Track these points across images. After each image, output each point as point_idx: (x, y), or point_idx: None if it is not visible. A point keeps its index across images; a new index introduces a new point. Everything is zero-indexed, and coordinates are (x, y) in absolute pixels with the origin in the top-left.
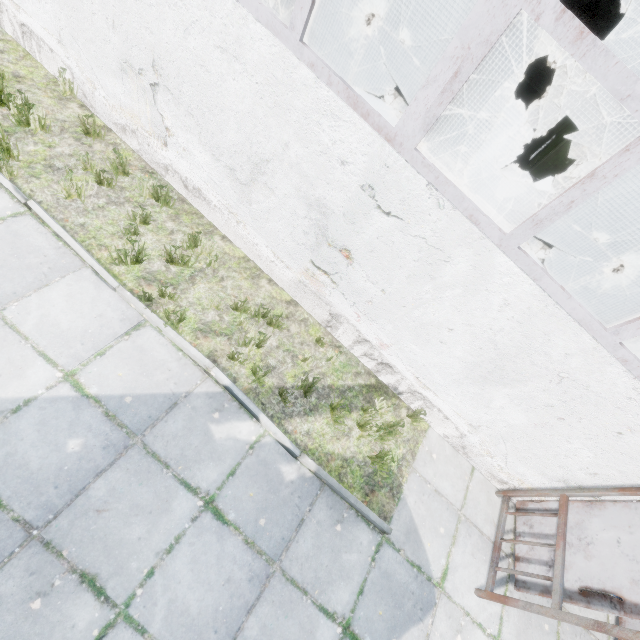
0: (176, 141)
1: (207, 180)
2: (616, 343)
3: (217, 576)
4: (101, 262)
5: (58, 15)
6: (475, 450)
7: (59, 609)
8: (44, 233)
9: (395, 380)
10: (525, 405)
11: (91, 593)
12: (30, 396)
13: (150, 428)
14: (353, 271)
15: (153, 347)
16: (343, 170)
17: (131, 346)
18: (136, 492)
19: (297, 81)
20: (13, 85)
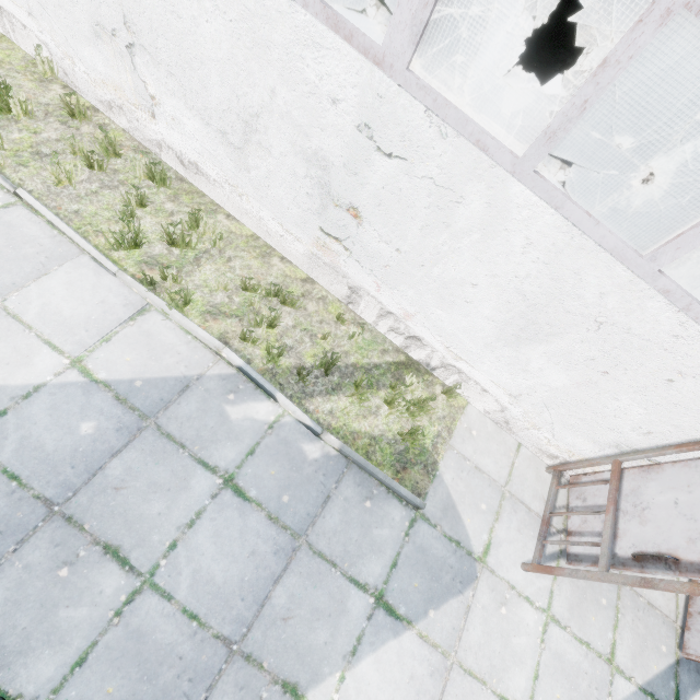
0: (163, 110)
1: (201, 151)
2: (655, 271)
3: (241, 549)
4: (99, 249)
5: None
6: (519, 424)
7: (86, 577)
8: (38, 222)
9: (426, 354)
10: (564, 362)
11: (116, 563)
12: (39, 383)
13: (163, 410)
14: (364, 232)
15: (160, 331)
16: (335, 111)
17: (137, 331)
18: (153, 471)
19: (271, 9)
20: None
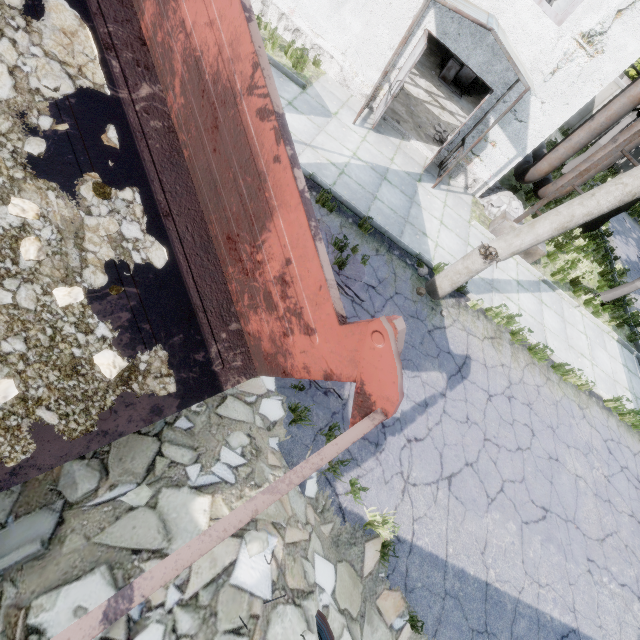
0: None
1: None
2: None
3: None
4: None
5: None
6: (350, 77)
7: None
8: None
9: (303, 42)
10: (357, 13)
11: None
12: None
13: None
14: None
15: None
16: None
17: None
18: None
19: None
20: None
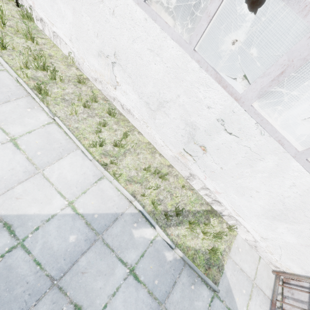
0: (121, 88)
1: (134, 106)
2: None
3: (135, 309)
4: (84, 146)
5: (71, 29)
6: (262, 249)
7: None
8: (60, 132)
9: (221, 209)
10: (297, 234)
11: None
12: (54, 213)
13: (105, 231)
14: (206, 156)
15: (107, 189)
16: (208, 110)
17: (97, 188)
18: (99, 264)
19: (189, 68)
20: (48, 60)
